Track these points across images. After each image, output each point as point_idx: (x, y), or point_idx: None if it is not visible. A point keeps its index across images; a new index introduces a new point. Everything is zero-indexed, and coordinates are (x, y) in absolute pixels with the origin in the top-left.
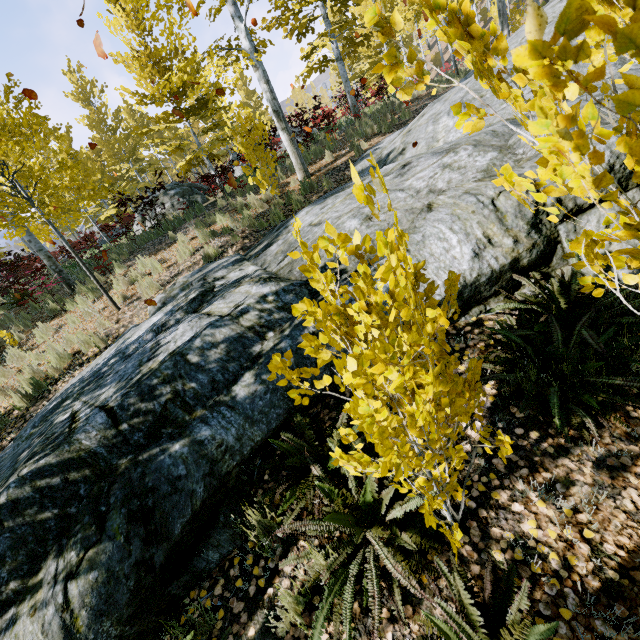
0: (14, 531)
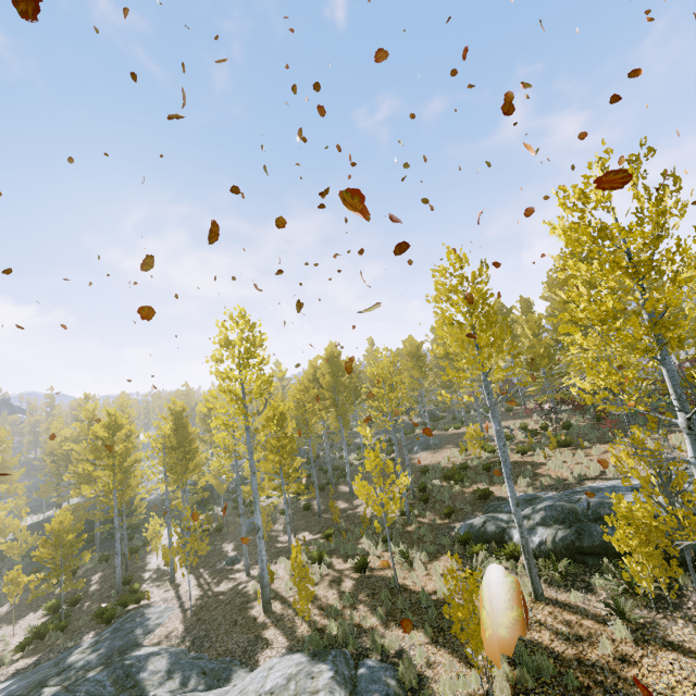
0: (553, 513)
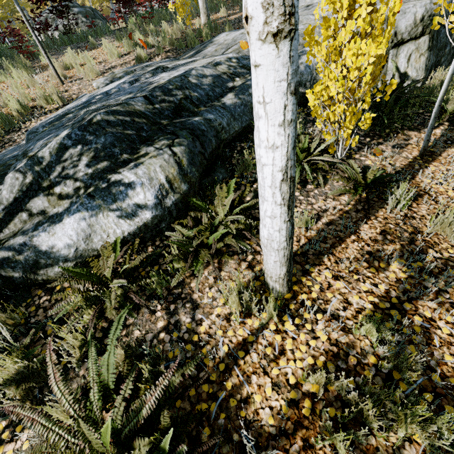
0: (114, 134)
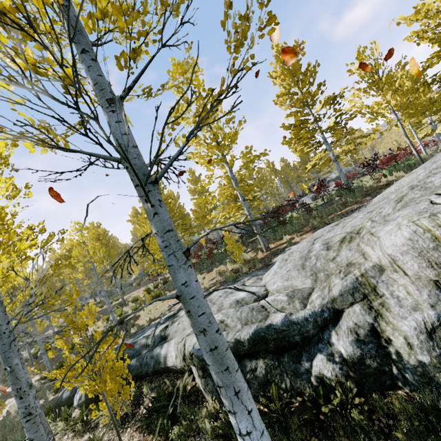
0: None
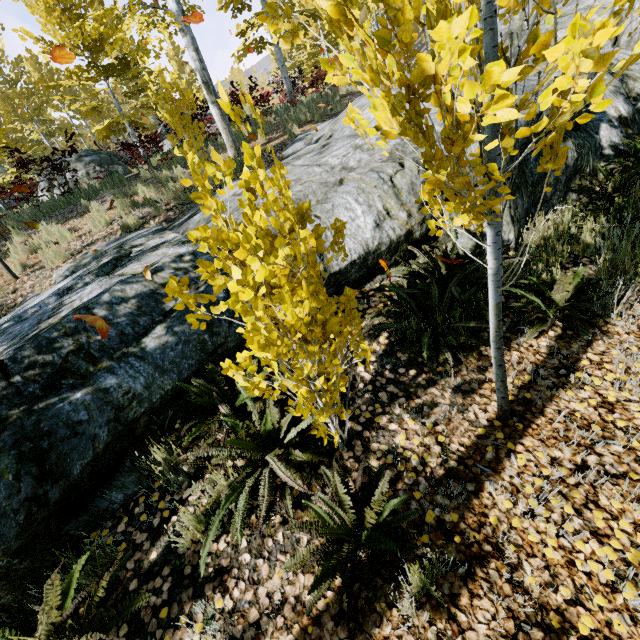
0: None
